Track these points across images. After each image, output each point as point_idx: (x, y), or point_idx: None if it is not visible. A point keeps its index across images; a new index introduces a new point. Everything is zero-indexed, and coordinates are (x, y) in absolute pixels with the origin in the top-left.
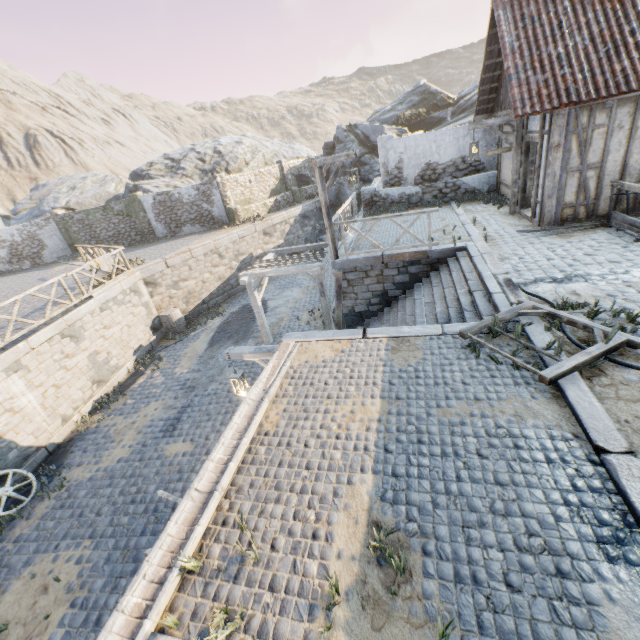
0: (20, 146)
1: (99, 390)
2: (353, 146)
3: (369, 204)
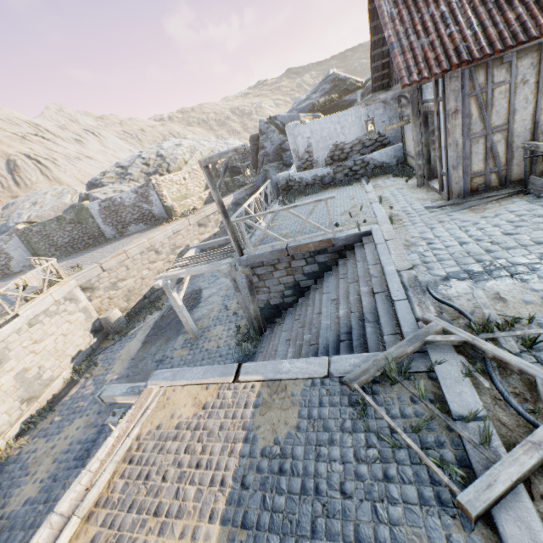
0: (3, 171)
1: (29, 408)
2: (274, 135)
3: (286, 189)
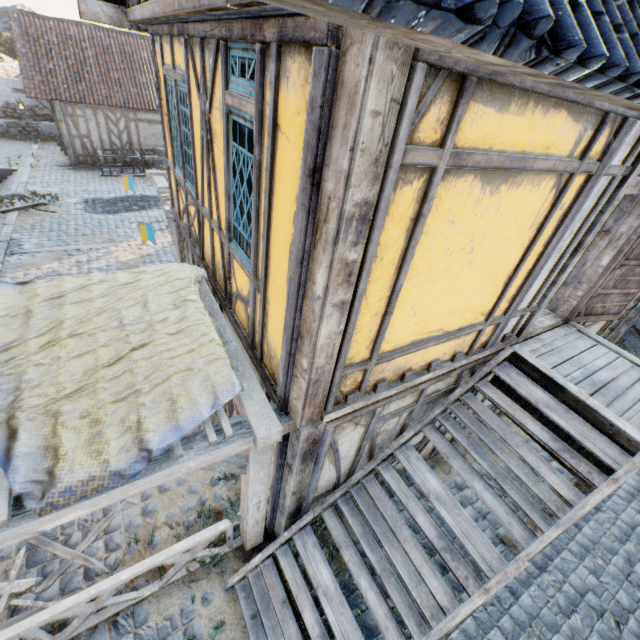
0: None
1: None
2: None
3: None
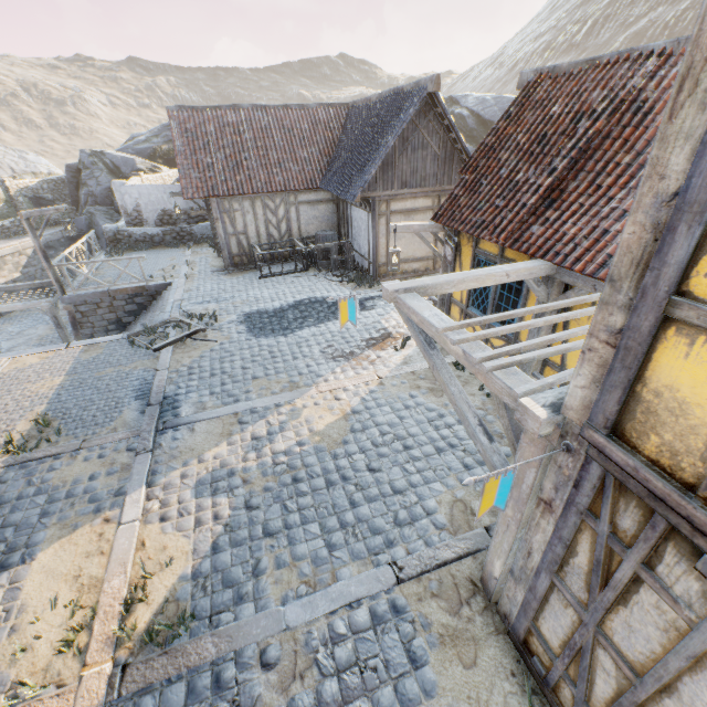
0: None
1: None
2: (102, 175)
3: (114, 241)
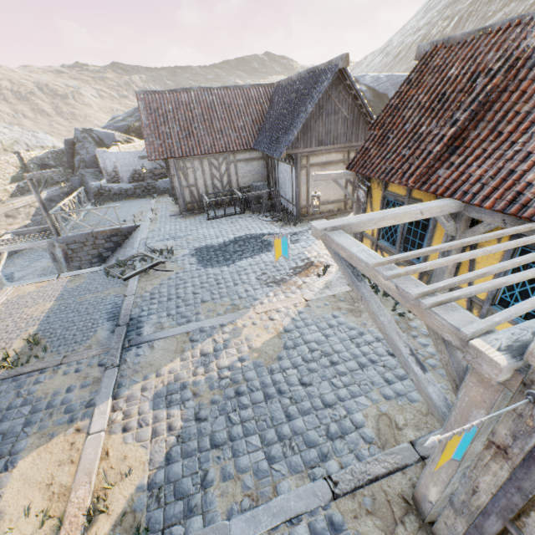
0: None
1: None
2: (91, 146)
3: (98, 195)
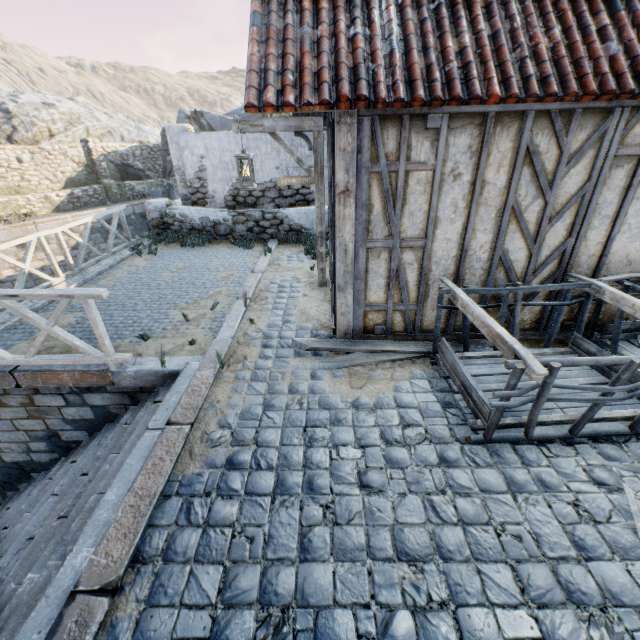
0: None
1: None
2: None
3: (159, 226)
